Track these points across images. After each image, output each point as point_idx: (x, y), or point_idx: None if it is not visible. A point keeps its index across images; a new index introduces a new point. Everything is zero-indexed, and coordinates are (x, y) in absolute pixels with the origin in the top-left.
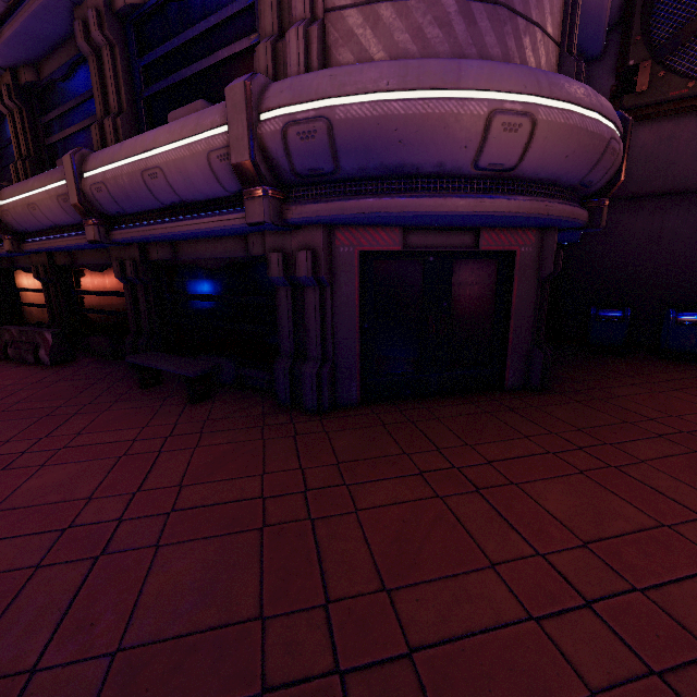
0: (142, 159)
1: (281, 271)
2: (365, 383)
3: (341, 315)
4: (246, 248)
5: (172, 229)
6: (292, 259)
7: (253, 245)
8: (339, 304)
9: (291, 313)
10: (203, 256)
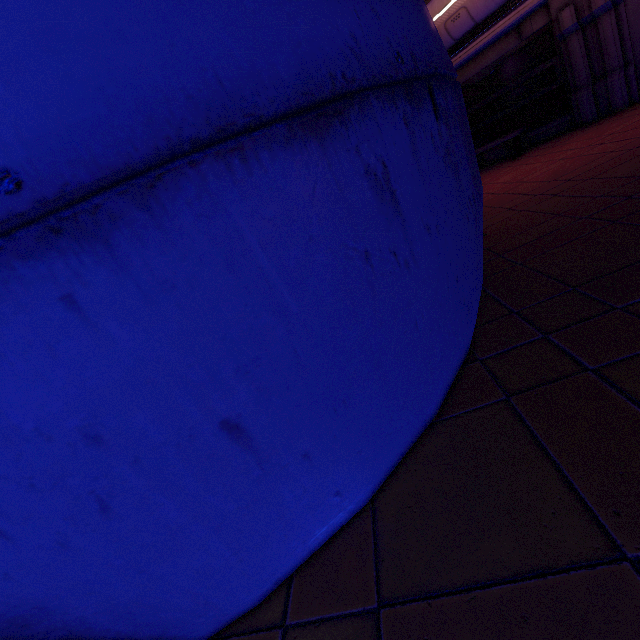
0: (442, 14)
1: (574, 19)
2: None
3: (634, 22)
4: (518, 37)
5: (466, 54)
6: (582, 4)
7: (531, 26)
8: (631, 14)
9: (584, 49)
10: (473, 73)
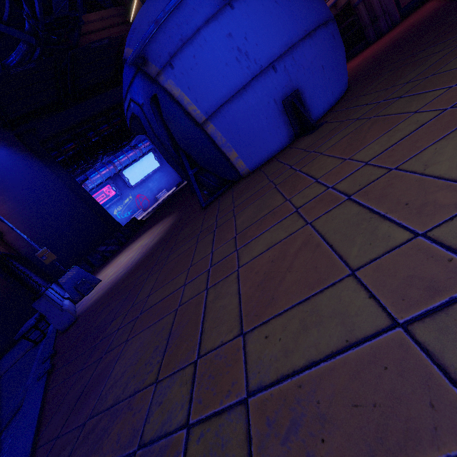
0: None
1: None
2: (400, 13)
3: None
4: (335, 9)
5: None
6: None
7: (340, 3)
8: None
9: (365, 10)
10: None
